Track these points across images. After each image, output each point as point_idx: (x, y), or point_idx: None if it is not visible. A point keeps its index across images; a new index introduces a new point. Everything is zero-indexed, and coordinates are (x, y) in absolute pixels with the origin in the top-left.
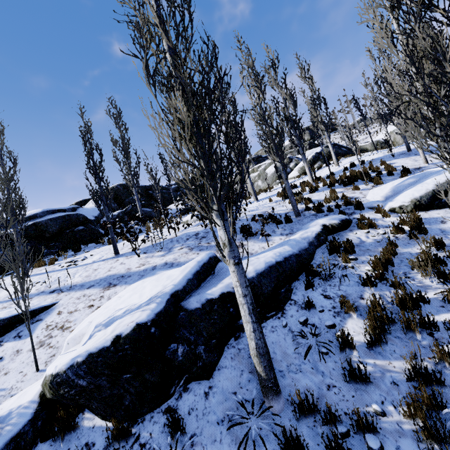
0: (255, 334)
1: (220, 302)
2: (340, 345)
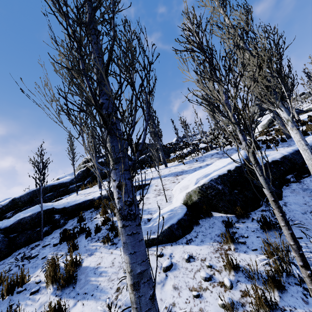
0: None
1: (273, 164)
2: None
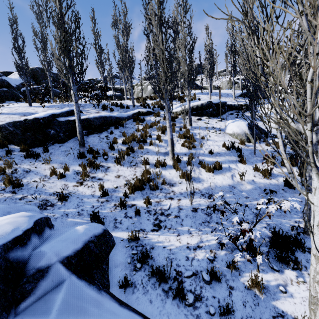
0: (79, 126)
1: (73, 122)
2: (113, 141)
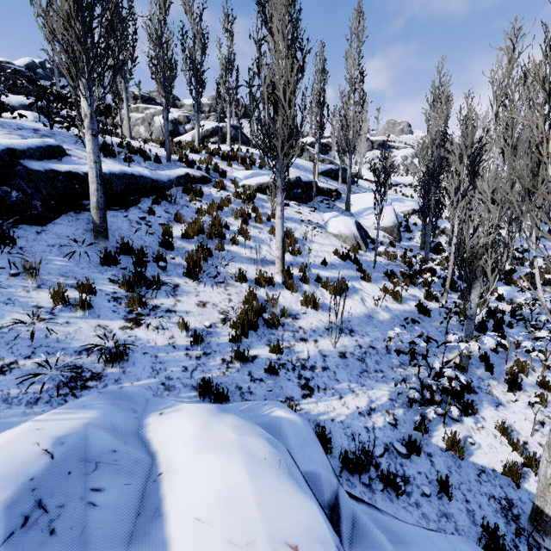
0: (98, 192)
1: (66, 176)
2: (163, 231)
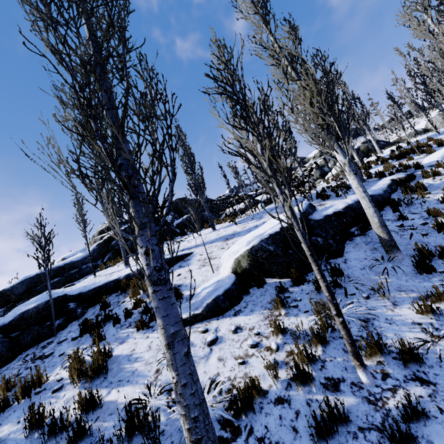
0: (376, 213)
1: (335, 216)
2: (436, 227)
